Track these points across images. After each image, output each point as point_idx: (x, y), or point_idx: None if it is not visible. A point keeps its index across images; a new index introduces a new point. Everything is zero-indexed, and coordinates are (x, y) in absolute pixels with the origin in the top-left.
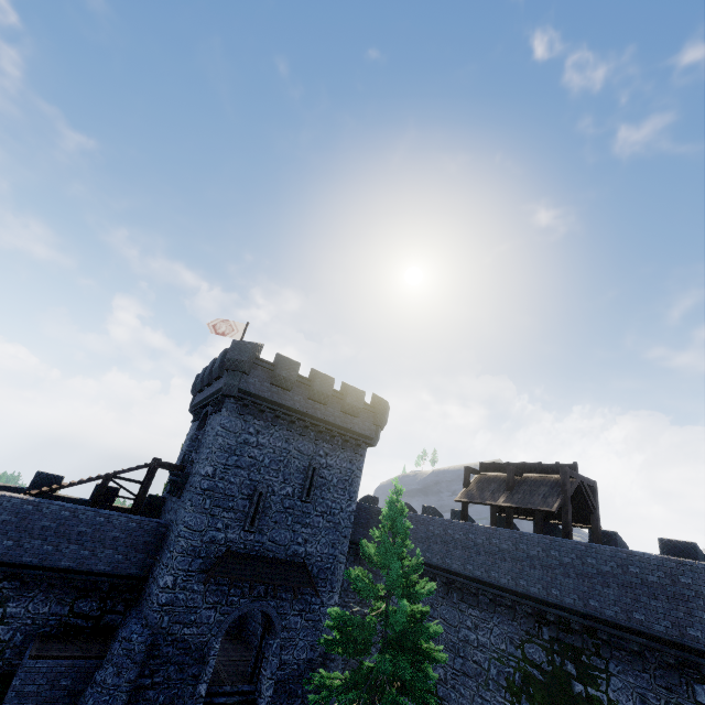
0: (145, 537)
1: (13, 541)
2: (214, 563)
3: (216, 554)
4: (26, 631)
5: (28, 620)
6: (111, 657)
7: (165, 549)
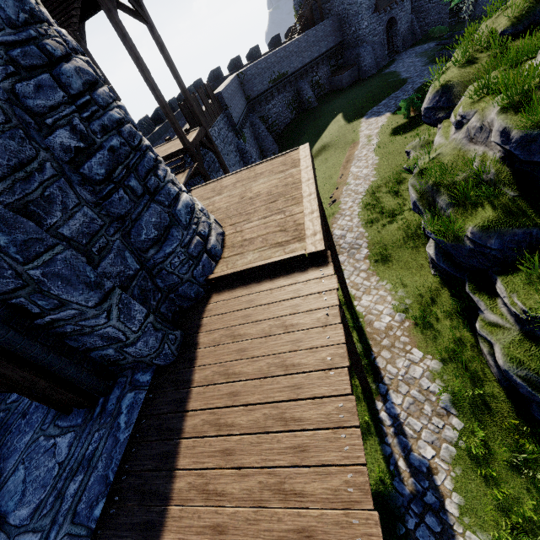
0: (336, 25)
1: (310, 52)
2: (374, 8)
3: (373, 4)
4: (325, 79)
5: (324, 76)
6: (365, 57)
7: (352, 19)
